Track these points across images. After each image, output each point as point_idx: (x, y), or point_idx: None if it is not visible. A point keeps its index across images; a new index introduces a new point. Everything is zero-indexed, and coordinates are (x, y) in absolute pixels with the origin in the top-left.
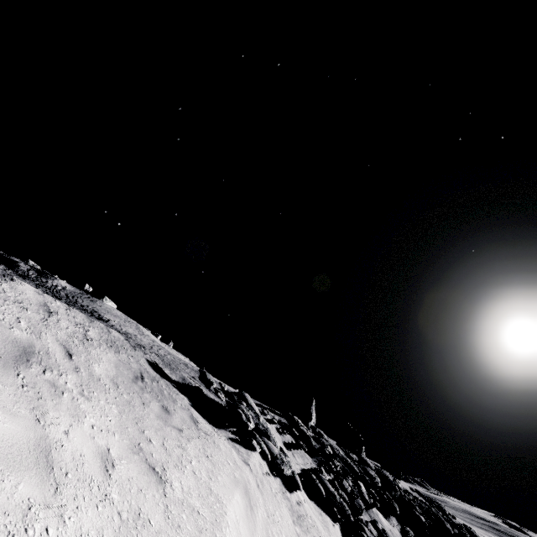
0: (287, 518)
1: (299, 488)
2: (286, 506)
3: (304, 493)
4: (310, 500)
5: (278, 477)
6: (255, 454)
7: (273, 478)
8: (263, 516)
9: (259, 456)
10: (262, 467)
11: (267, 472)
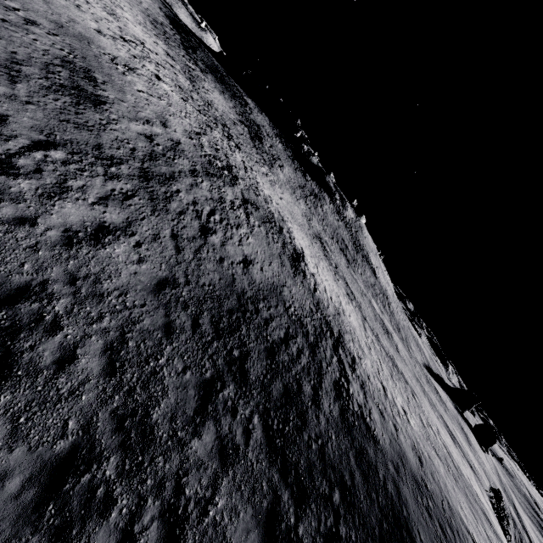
0: None
1: None
2: None
3: None
4: None
5: None
6: None
7: None
8: None
9: None
10: None
11: None
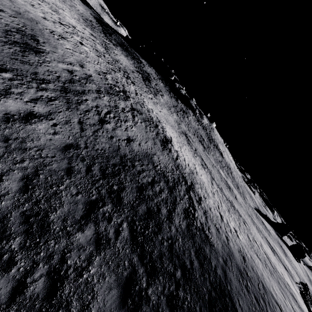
0: None
1: None
2: None
3: None
4: None
5: None
6: None
7: None
8: None
9: None
10: None
11: None
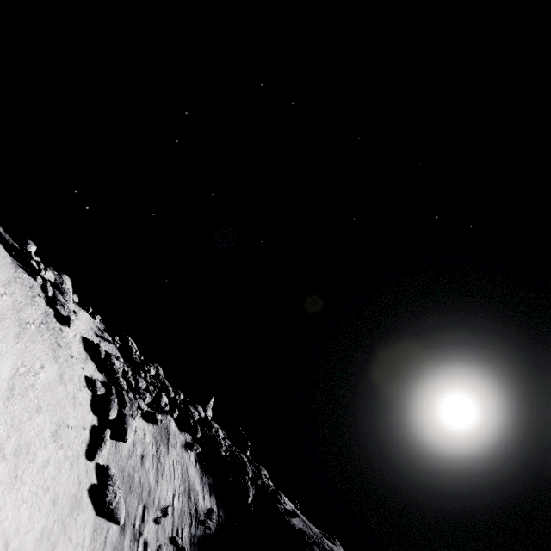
0: (35, 314)
1: (68, 325)
2: (44, 317)
3: (80, 342)
4: (84, 350)
5: (54, 311)
6: (34, 280)
7: (44, 302)
8: (2, 279)
9: (39, 287)
10: (34, 288)
11: (39, 294)
